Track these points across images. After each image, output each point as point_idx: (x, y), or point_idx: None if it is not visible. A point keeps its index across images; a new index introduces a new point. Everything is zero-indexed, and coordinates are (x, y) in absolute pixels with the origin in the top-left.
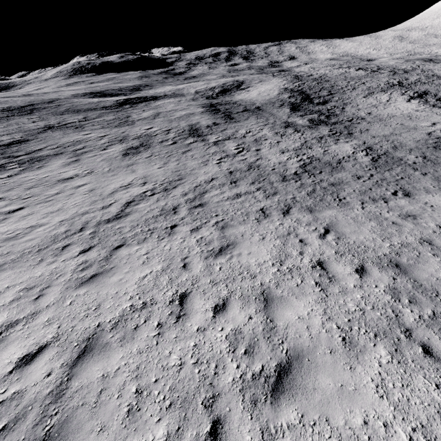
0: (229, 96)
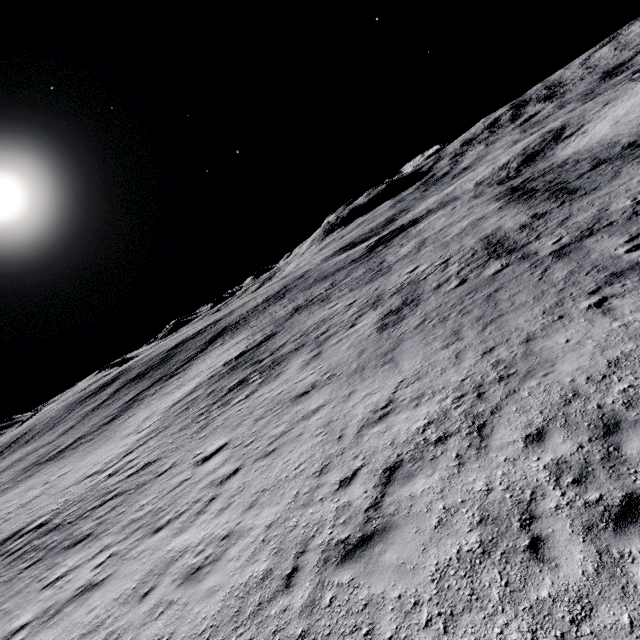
0: (542, 161)
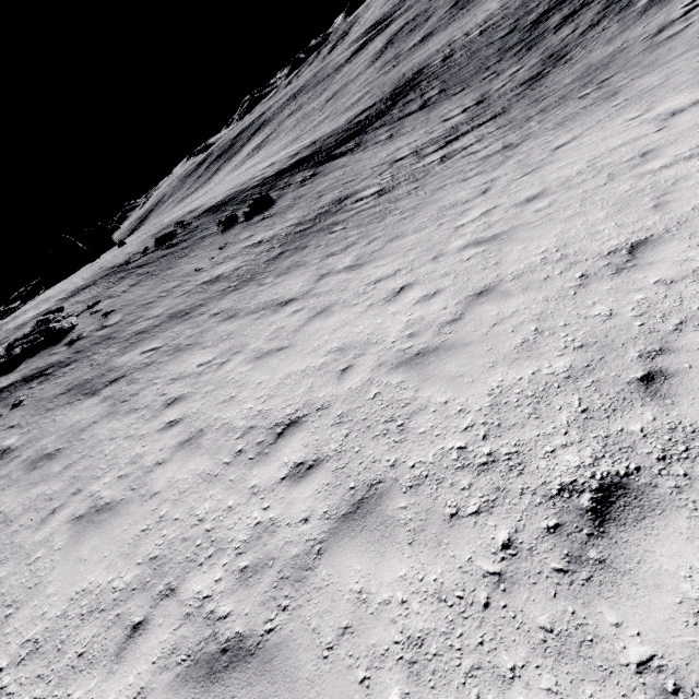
0: None
